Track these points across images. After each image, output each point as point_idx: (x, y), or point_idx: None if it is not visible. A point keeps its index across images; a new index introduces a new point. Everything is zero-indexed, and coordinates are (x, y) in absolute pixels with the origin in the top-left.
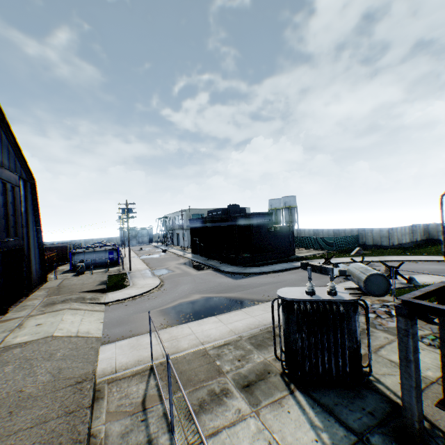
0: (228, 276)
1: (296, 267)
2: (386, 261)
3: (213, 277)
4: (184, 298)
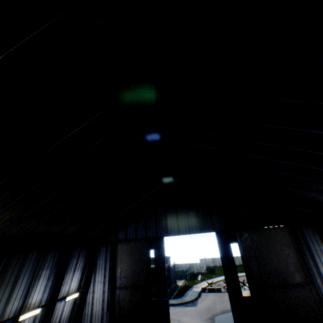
0: (185, 305)
1: (200, 291)
2: (219, 280)
3: (180, 309)
4: (208, 322)
